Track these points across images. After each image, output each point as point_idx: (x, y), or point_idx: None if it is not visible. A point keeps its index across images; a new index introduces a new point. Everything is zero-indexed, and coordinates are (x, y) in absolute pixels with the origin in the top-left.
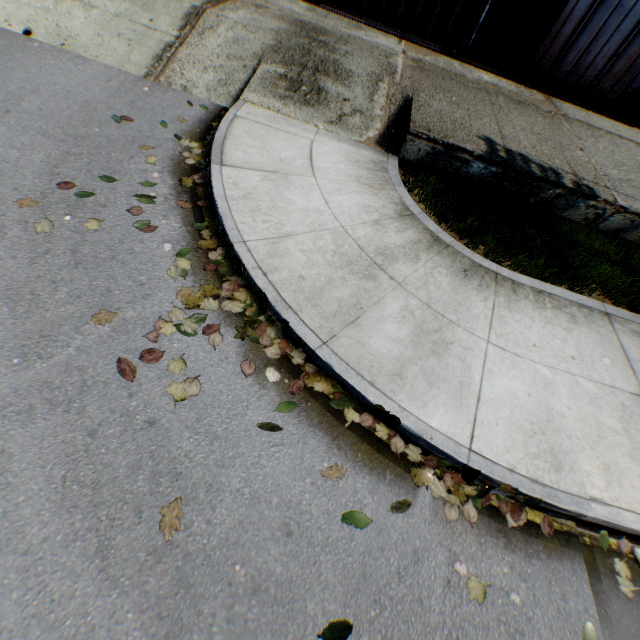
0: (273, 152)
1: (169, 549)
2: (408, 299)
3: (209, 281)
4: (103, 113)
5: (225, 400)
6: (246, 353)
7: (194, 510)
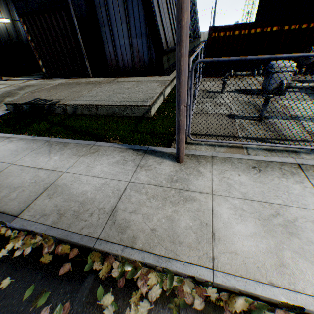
0: None
1: None
2: None
3: None
4: None
5: None
6: None
7: None
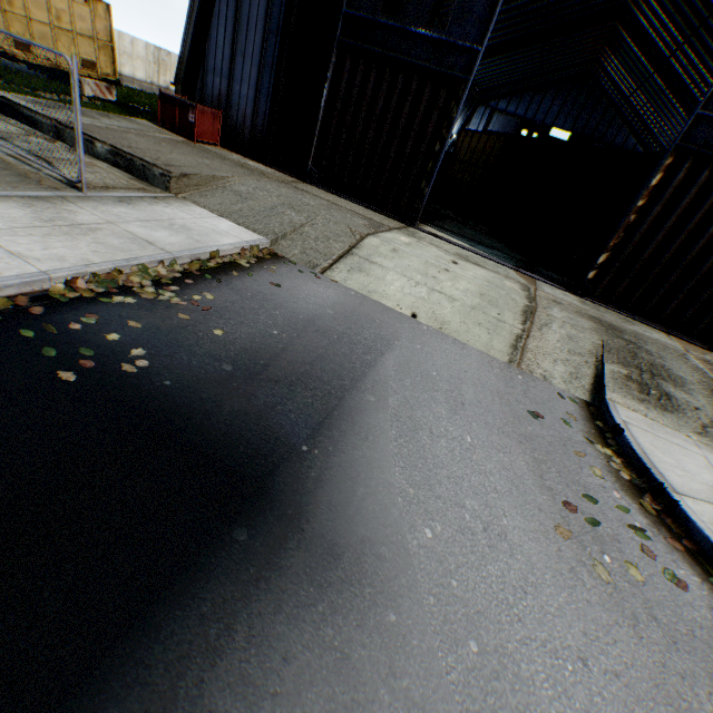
0: (693, 474)
1: None
2: None
3: None
4: (517, 406)
5: None
6: None
7: None
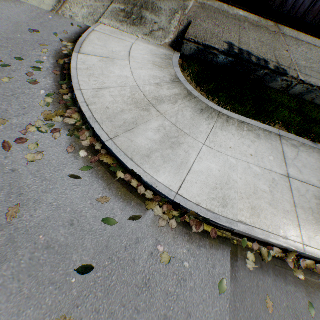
0: (109, 48)
1: (9, 226)
2: (164, 121)
3: (61, 109)
4: (25, 28)
5: (55, 163)
6: (72, 143)
7: (26, 210)
